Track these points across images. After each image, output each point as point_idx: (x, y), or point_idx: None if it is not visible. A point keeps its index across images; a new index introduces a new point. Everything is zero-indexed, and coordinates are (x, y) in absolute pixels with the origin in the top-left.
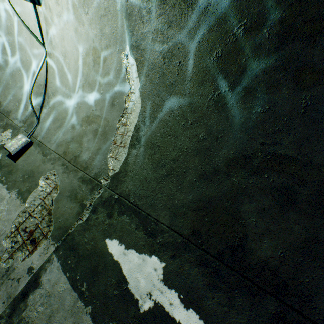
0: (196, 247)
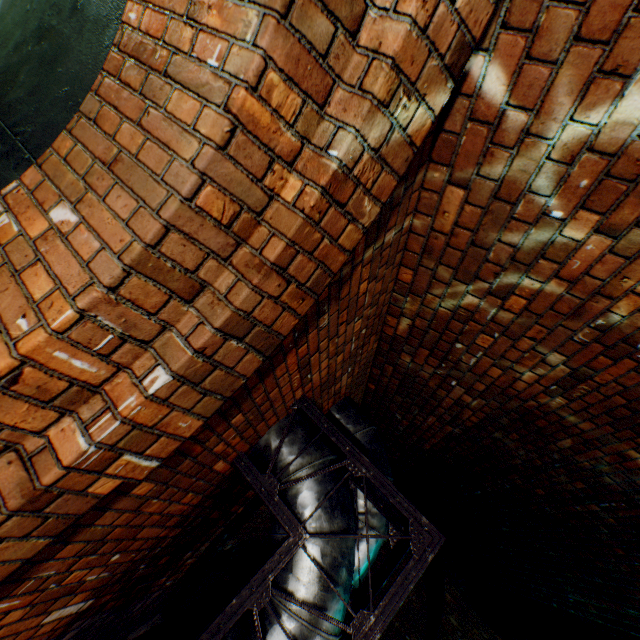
0: None
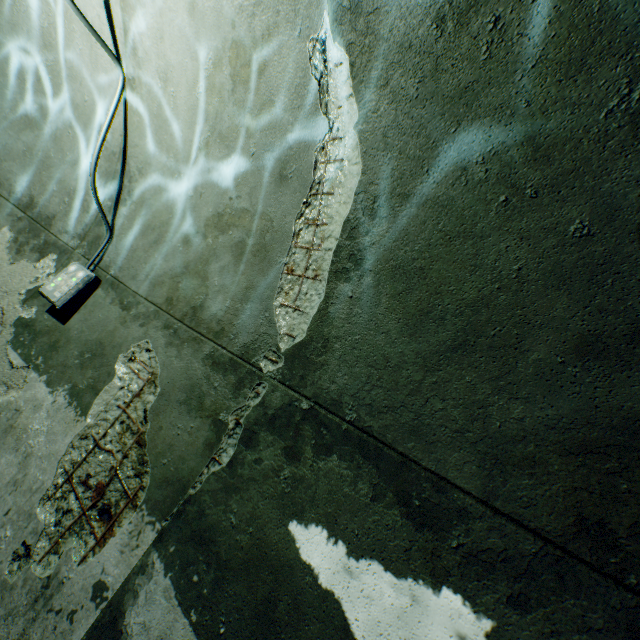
0: (604, 578)
